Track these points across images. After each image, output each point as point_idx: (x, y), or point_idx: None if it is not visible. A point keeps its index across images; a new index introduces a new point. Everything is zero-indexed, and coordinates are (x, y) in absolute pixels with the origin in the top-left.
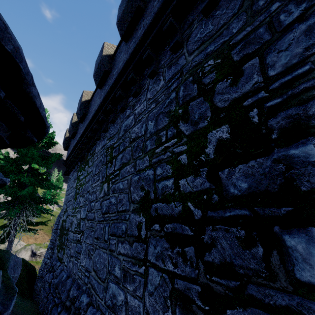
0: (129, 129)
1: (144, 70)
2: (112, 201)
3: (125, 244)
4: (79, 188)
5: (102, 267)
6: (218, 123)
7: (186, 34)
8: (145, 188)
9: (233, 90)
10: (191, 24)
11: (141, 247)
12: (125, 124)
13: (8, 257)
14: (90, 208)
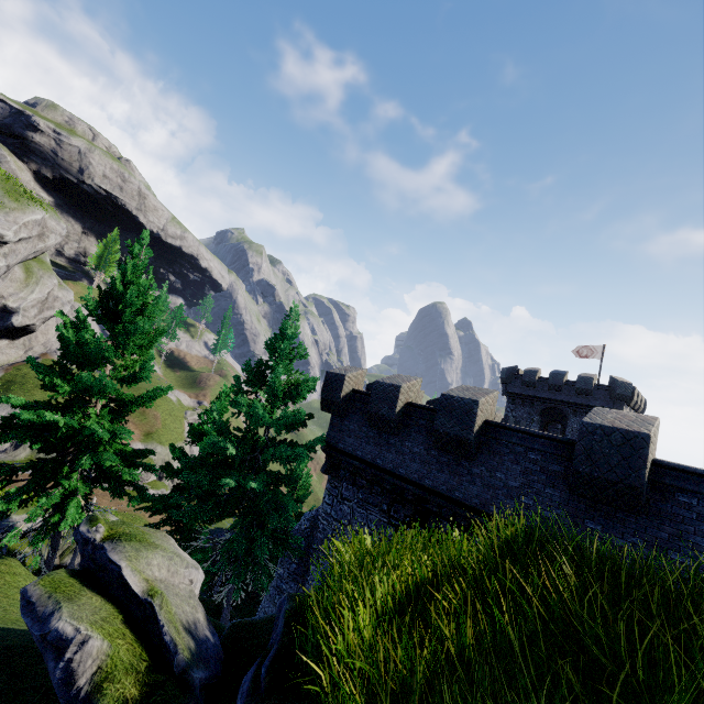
0: None
1: None
2: None
3: None
4: None
5: None
6: None
7: None
8: None
9: None
10: None
11: None
12: None
13: None
14: None
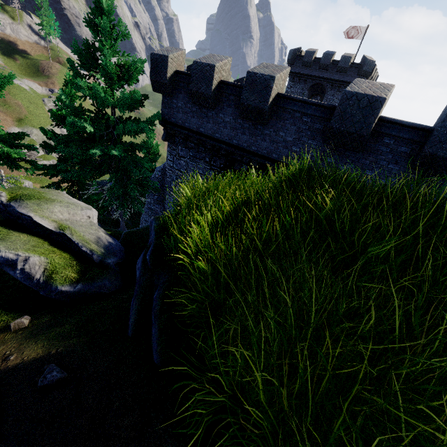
0: None
1: None
2: None
3: None
4: None
5: None
6: None
7: None
8: None
9: None
10: None
11: None
12: None
13: None
14: None
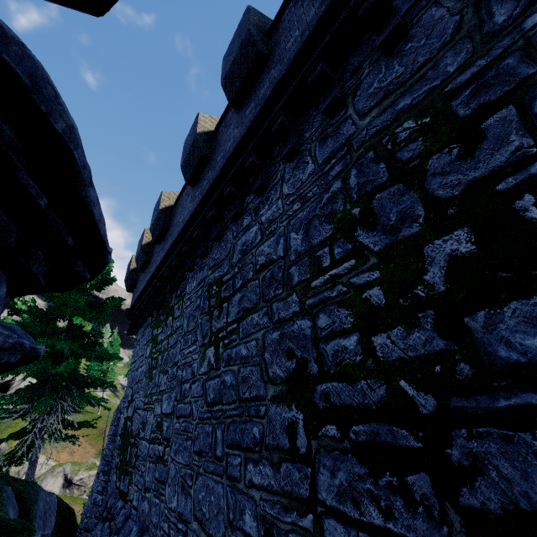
0: (252, 248)
1: (273, 149)
2: (228, 380)
3: (262, 465)
4: (158, 357)
5: (215, 513)
6: (445, 226)
7: (349, 86)
8: (297, 354)
9: (467, 166)
10: (358, 69)
11: (300, 473)
12: (242, 241)
13: (35, 495)
14: (182, 395)
